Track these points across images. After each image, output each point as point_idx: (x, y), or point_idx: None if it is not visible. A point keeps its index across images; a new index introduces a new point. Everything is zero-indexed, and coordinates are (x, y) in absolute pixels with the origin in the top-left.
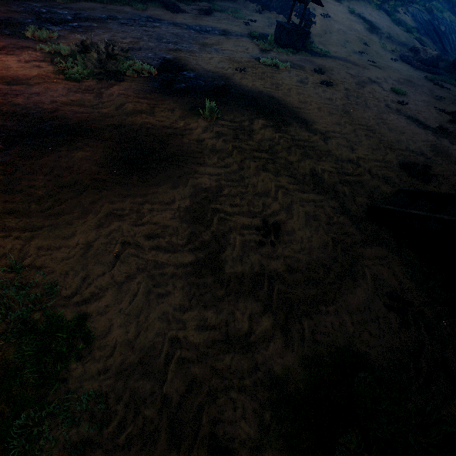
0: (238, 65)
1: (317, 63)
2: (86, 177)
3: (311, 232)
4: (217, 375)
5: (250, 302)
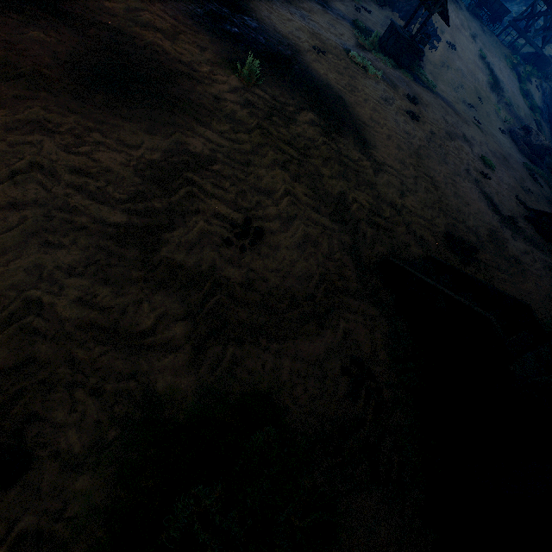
0: (319, 45)
1: (415, 90)
2: (28, 65)
3: (299, 256)
4: (72, 364)
5: (172, 300)
